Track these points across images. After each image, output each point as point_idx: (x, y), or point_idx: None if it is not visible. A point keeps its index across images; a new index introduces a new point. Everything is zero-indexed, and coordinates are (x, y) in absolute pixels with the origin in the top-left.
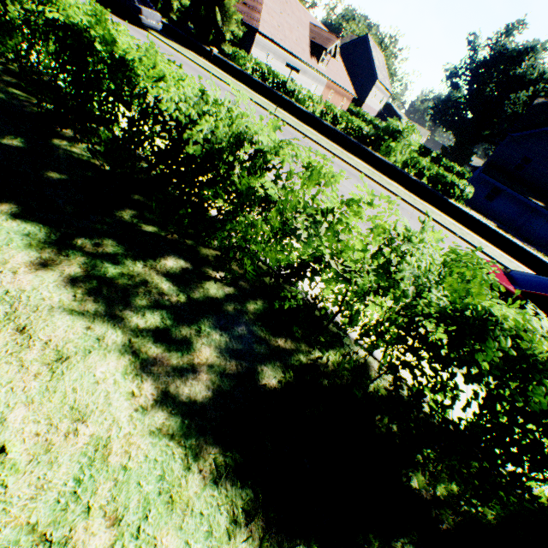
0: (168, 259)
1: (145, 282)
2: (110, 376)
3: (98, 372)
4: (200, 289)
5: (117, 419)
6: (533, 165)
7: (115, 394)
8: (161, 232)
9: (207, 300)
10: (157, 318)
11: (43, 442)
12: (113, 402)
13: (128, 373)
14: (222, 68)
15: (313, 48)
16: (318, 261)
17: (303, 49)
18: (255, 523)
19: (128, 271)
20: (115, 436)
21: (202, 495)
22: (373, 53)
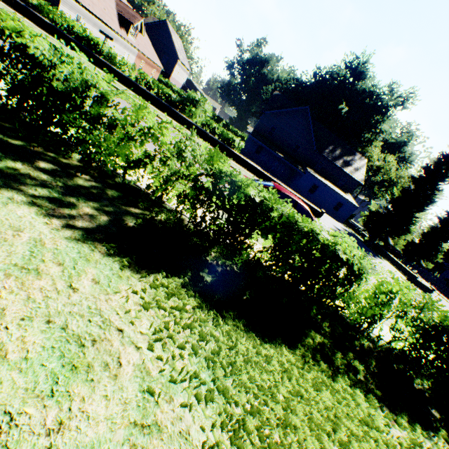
0: (40, 162)
1: (29, 173)
2: (28, 215)
3: (19, 213)
4: (71, 181)
5: (43, 232)
6: (277, 132)
7: (35, 223)
8: (26, 146)
9: (78, 187)
10: (47, 192)
11: (0, 238)
12: (36, 225)
13: (39, 215)
14: (28, 16)
15: (122, 20)
16: (149, 157)
17: (112, 19)
18: (134, 267)
19: (11, 166)
20: (45, 238)
21: (104, 259)
22: (173, 37)
